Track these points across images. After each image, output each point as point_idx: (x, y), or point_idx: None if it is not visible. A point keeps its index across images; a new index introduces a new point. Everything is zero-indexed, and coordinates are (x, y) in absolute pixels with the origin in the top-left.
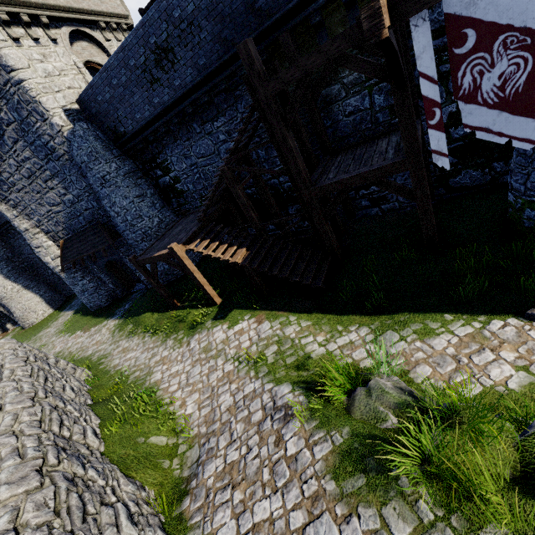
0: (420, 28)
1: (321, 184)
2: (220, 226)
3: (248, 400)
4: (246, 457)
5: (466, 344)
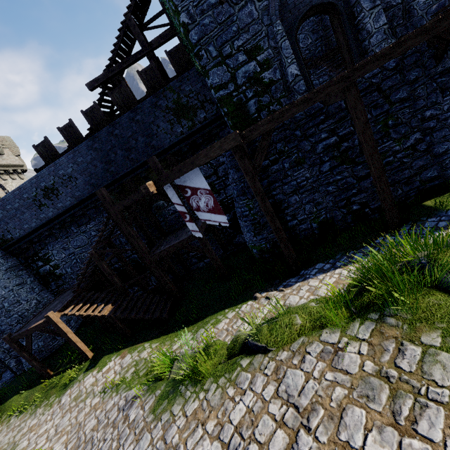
0: (169, 189)
1: (155, 252)
2: (91, 293)
3: (109, 412)
4: (102, 447)
5: (232, 321)
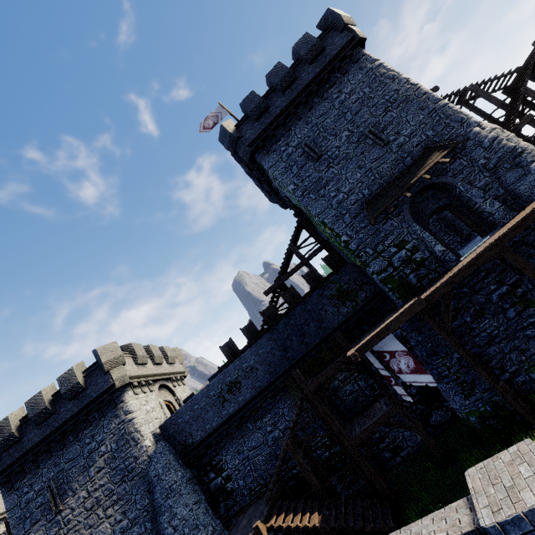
0: (369, 355)
1: (355, 435)
2: (287, 501)
3: None
4: None
5: None
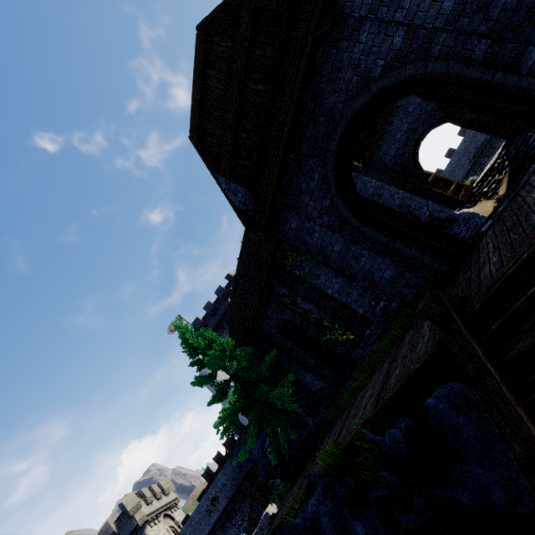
0: None
1: None
2: None
3: None
4: None
5: None
